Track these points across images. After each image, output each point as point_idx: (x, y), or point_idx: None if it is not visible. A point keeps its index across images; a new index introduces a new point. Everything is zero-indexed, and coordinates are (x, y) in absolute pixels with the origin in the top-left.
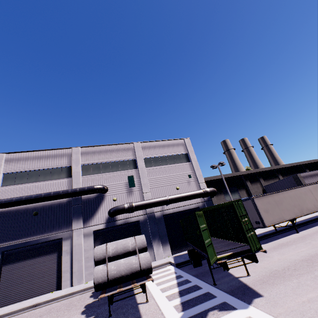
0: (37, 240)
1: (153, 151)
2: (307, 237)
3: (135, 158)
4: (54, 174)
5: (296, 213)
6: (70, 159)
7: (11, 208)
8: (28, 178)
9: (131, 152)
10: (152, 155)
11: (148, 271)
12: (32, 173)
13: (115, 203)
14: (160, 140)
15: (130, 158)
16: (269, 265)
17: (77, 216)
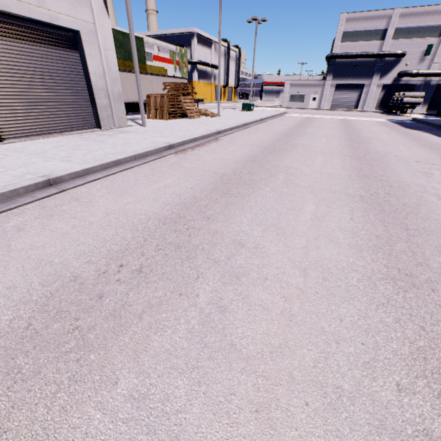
0: (352, 82)
1: None
2: None
3: None
4: (373, 35)
5: None
6: (388, 21)
7: (343, 60)
8: (355, 37)
9: None
10: None
11: (419, 104)
12: (359, 33)
13: (405, 68)
14: None
15: None
16: None
17: (377, 73)
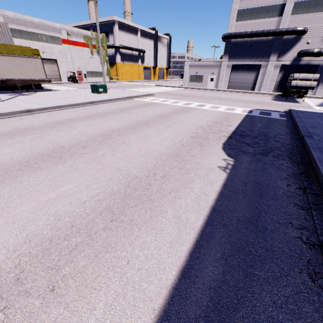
0: (248, 63)
1: None
2: None
3: None
4: (269, 12)
5: None
6: None
7: (239, 39)
8: (251, 15)
9: None
10: None
11: (312, 88)
12: (254, 10)
13: (306, 46)
14: None
15: None
16: None
17: (275, 52)
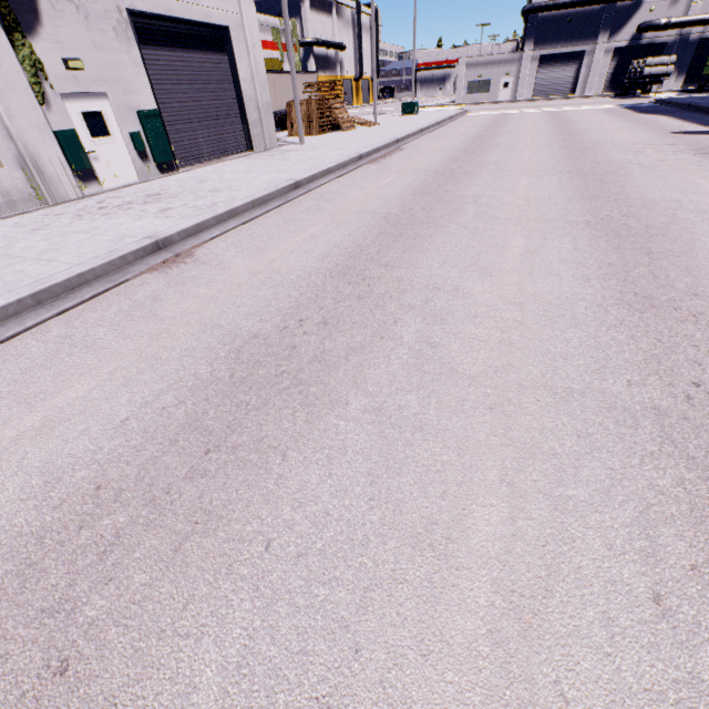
0: (565, 50)
1: None
2: None
3: None
4: None
5: None
6: None
7: (550, 13)
8: None
9: None
10: None
11: (668, 75)
12: None
13: (649, 17)
14: None
15: None
16: None
17: (605, 29)
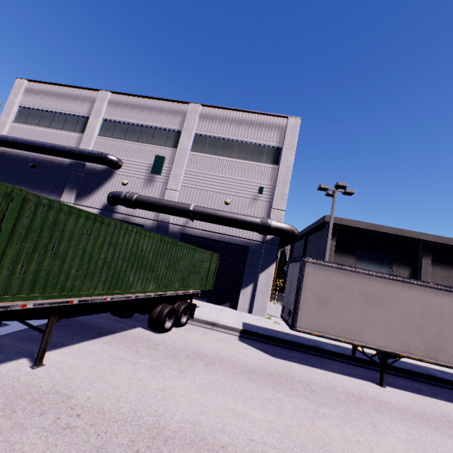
0: None
1: (218, 126)
2: (358, 405)
3: (181, 131)
4: (69, 123)
5: (411, 346)
6: (92, 107)
7: (14, 151)
8: (41, 119)
9: (180, 119)
10: (212, 133)
11: None
12: (47, 114)
13: (123, 189)
14: (239, 110)
15: (174, 128)
16: (113, 382)
17: (71, 187)
